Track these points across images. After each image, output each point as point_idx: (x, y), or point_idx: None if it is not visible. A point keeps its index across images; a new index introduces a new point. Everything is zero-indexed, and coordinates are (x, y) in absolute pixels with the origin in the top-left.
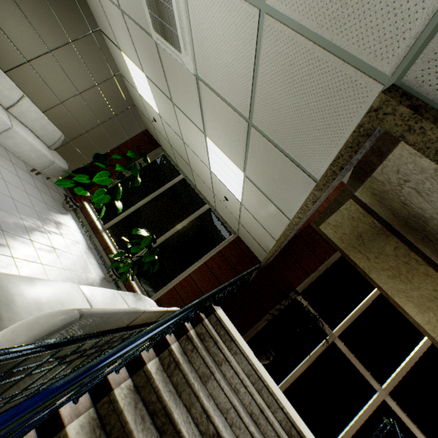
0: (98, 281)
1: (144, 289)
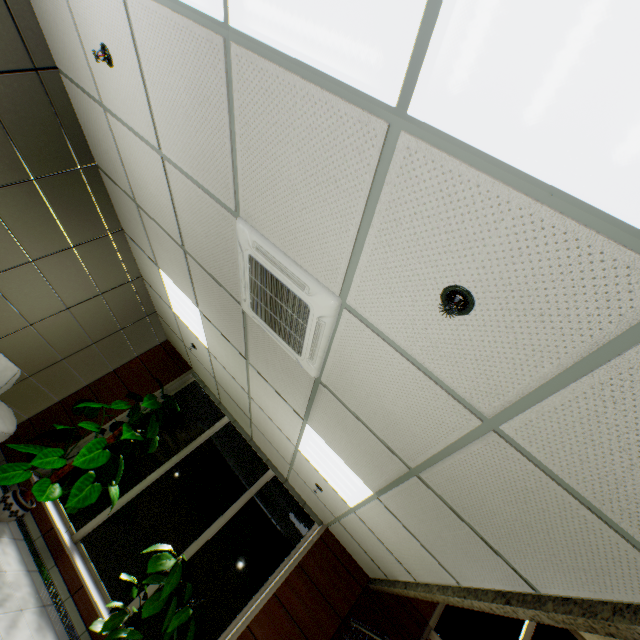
0: None
1: None
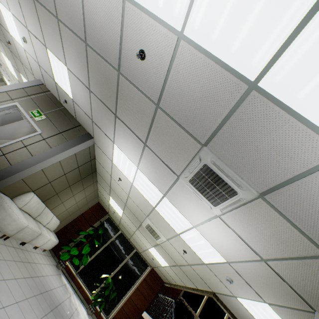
0: (88, 318)
1: (103, 311)
